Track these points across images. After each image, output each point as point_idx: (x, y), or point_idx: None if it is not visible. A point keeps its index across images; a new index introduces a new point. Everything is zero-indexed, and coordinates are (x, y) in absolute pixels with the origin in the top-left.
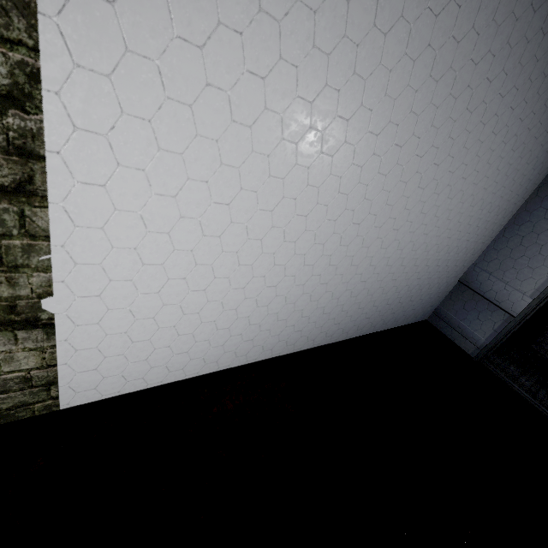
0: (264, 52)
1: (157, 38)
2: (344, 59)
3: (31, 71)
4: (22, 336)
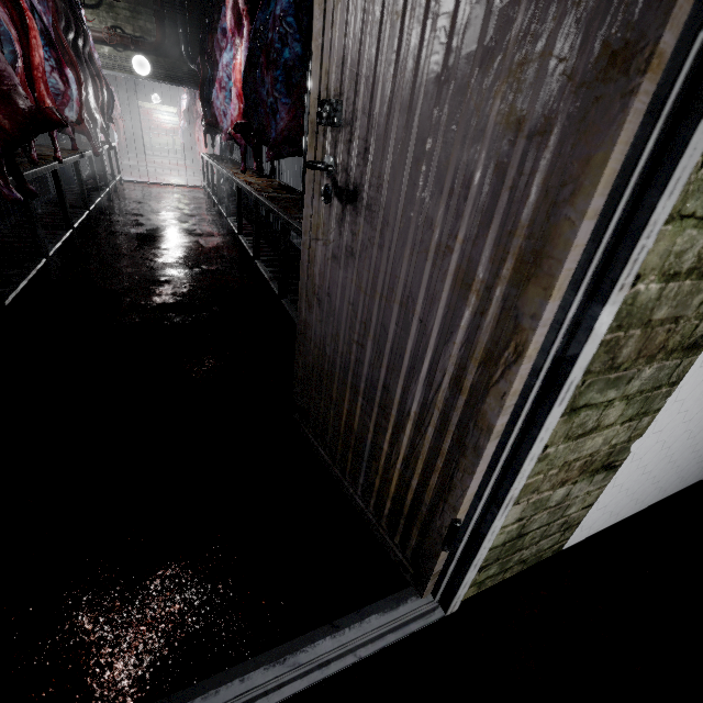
0: None
1: None
2: None
3: None
4: (602, 476)
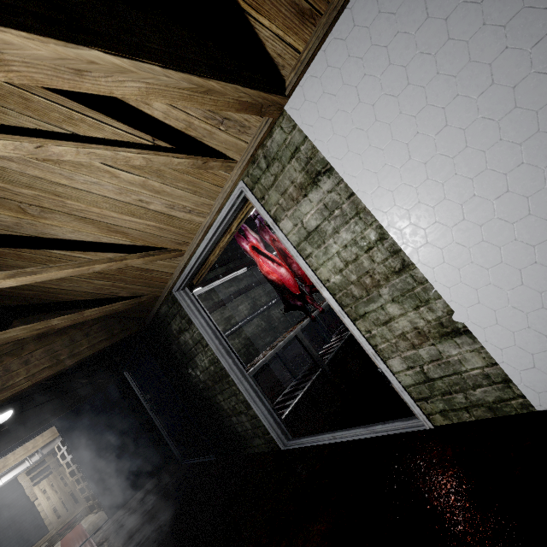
0: (434, 120)
1: (396, 177)
2: (484, 41)
3: (379, 226)
4: (459, 341)
